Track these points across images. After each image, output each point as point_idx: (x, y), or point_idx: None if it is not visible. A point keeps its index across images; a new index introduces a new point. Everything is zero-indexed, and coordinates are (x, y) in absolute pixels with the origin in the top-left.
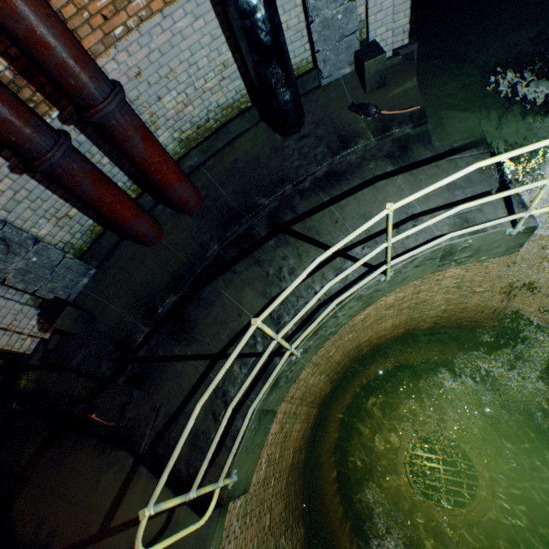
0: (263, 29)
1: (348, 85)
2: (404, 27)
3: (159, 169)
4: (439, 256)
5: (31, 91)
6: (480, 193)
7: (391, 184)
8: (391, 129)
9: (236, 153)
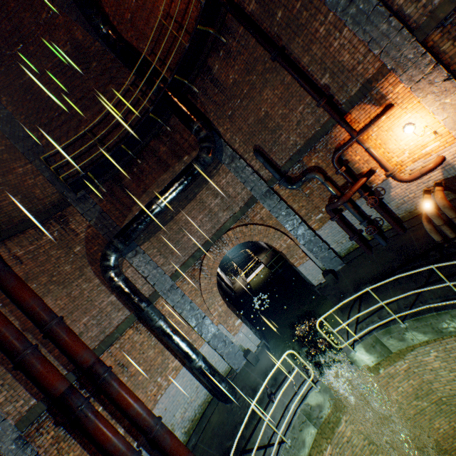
0: (206, 369)
1: (247, 366)
2: (256, 338)
3: (177, 450)
4: (306, 418)
5: (129, 437)
6: (302, 381)
7: (276, 397)
8: (268, 374)
9: (212, 424)
